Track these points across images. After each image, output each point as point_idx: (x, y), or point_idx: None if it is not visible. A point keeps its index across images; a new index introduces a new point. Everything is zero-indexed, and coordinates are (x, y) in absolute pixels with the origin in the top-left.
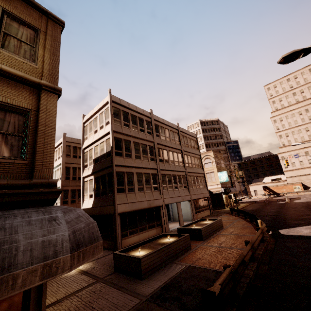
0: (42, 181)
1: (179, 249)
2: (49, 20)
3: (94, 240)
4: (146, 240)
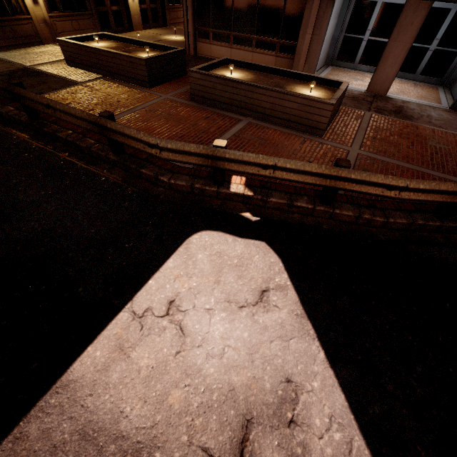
0: None
1: (118, 69)
2: None
3: None
4: (143, 42)
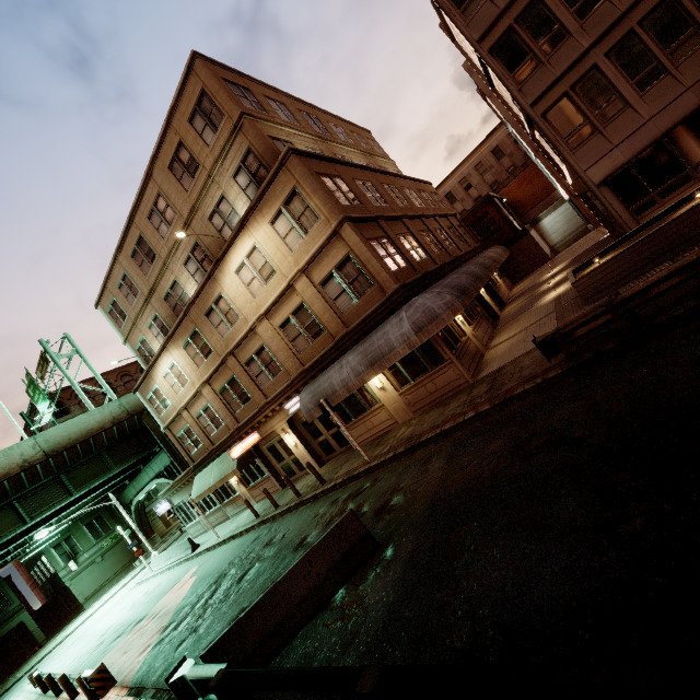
0: (391, 293)
1: (699, 225)
2: (286, 164)
3: (433, 320)
4: (644, 224)
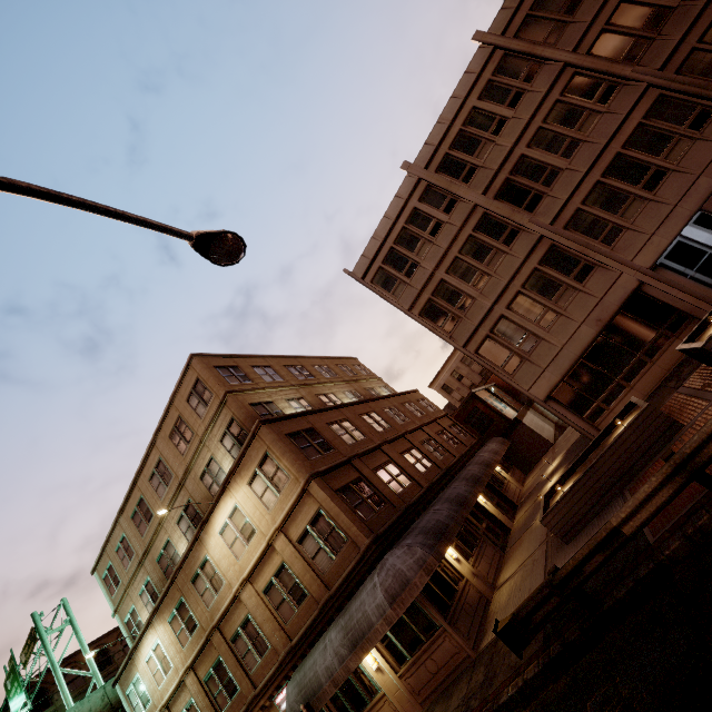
0: (364, 549)
1: (629, 457)
2: (258, 433)
3: (405, 586)
4: (590, 445)
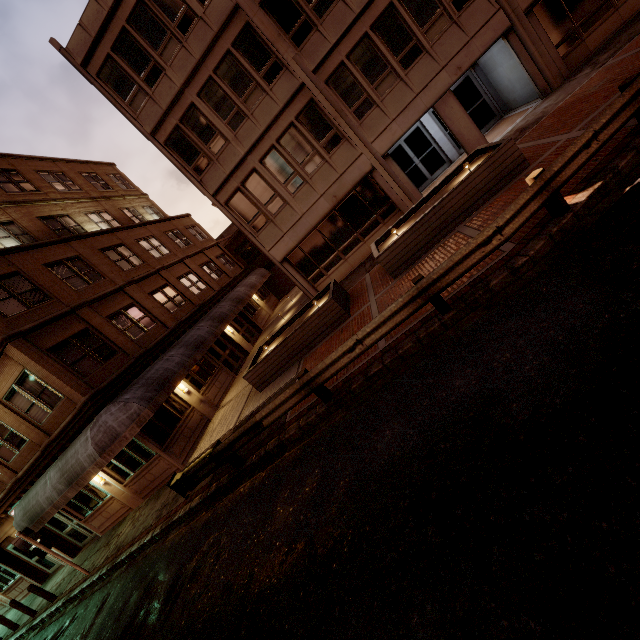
0: (81, 405)
1: (311, 335)
2: None
3: (115, 439)
4: (298, 313)
